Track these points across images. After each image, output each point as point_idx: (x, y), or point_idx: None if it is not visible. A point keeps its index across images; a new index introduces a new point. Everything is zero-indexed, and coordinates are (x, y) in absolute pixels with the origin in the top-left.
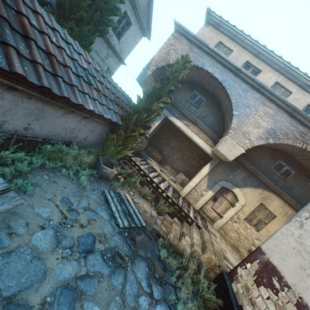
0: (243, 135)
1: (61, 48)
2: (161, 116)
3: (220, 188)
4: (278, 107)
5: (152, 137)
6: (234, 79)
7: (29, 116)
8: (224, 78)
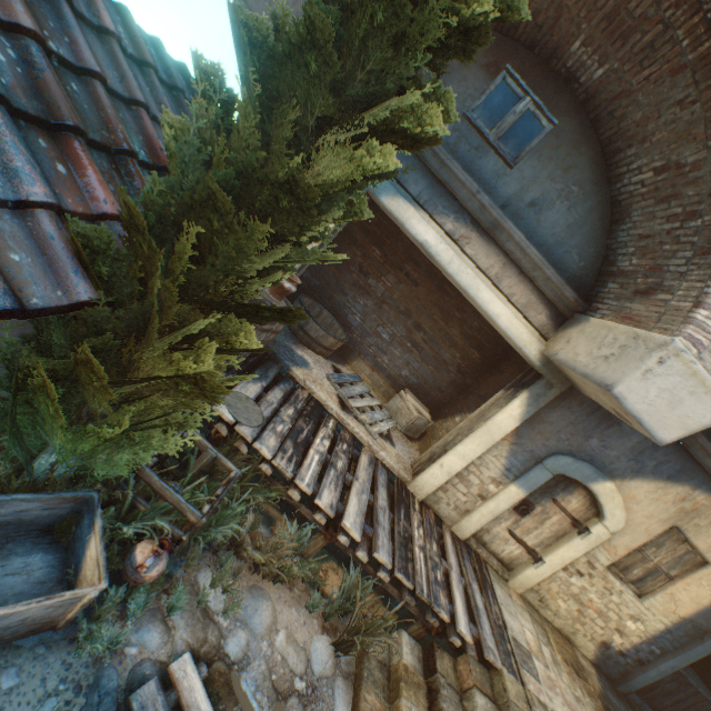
0: None
1: None
2: None
3: (550, 478)
4: None
5: None
6: None
7: None
8: None
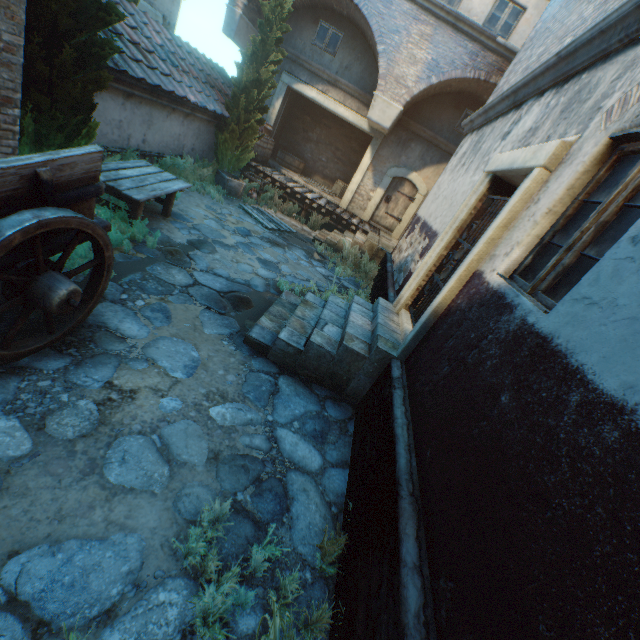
0: (397, 83)
1: (135, 29)
2: (280, 89)
3: (391, 180)
4: (437, 20)
5: (280, 134)
6: None
7: (143, 125)
8: None
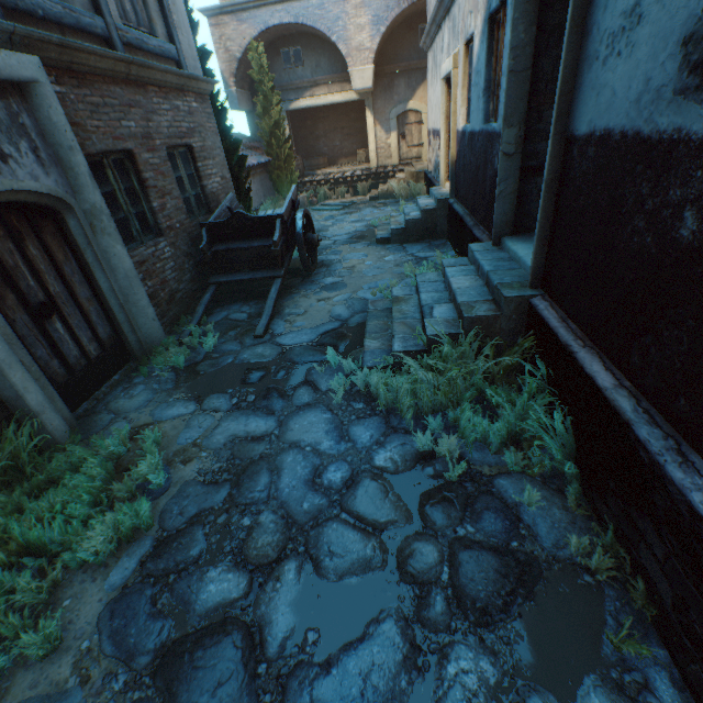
0: (359, 52)
1: None
2: None
3: (396, 121)
4: None
5: (296, 149)
6: (302, 5)
7: None
8: (295, 15)
